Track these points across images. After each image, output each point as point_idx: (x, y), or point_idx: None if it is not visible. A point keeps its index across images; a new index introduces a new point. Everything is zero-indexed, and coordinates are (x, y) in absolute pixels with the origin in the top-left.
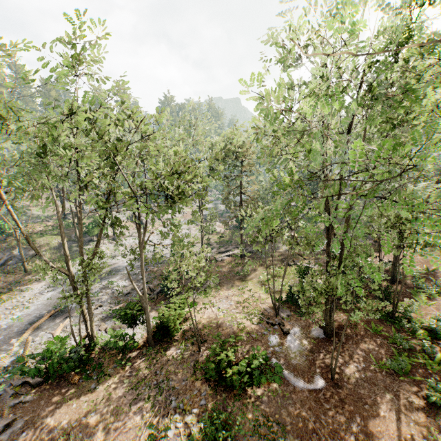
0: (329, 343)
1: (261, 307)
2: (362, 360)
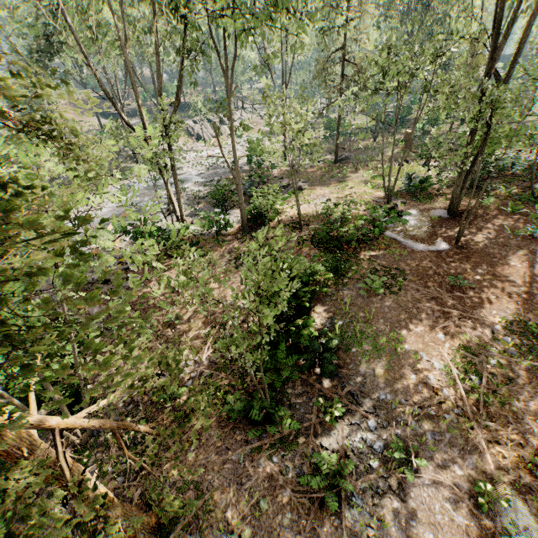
0: (453, 220)
1: (368, 199)
2: (492, 231)
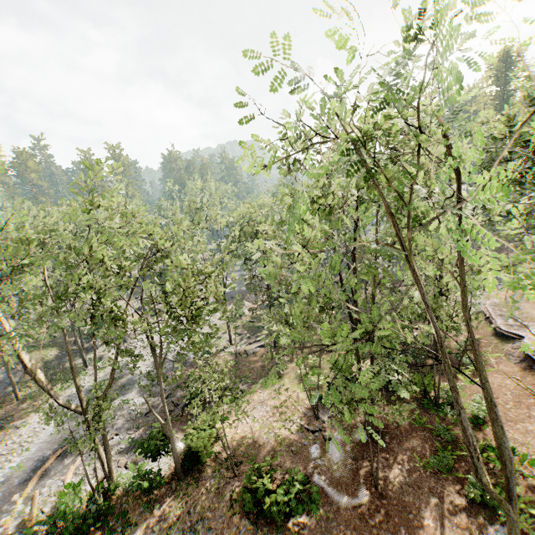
0: (372, 446)
1: (300, 411)
2: (406, 460)
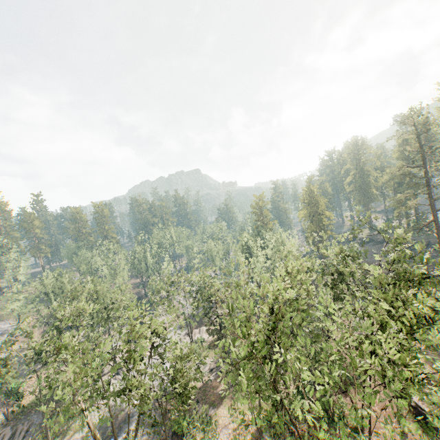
0: None
1: (251, 431)
2: None
